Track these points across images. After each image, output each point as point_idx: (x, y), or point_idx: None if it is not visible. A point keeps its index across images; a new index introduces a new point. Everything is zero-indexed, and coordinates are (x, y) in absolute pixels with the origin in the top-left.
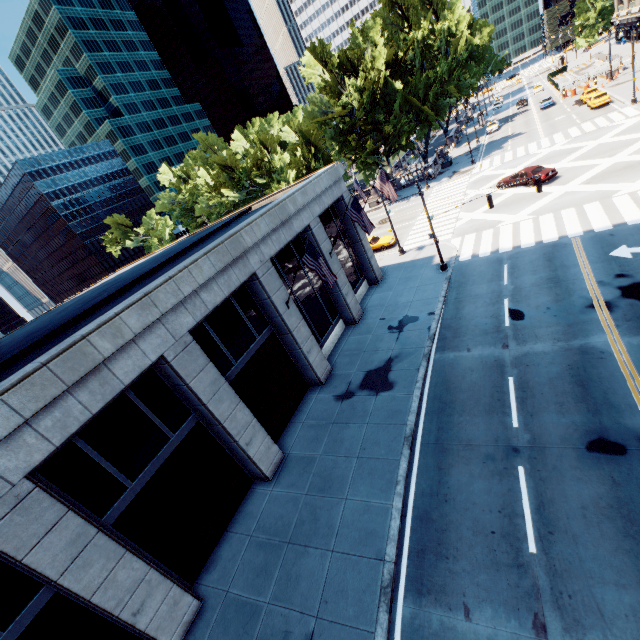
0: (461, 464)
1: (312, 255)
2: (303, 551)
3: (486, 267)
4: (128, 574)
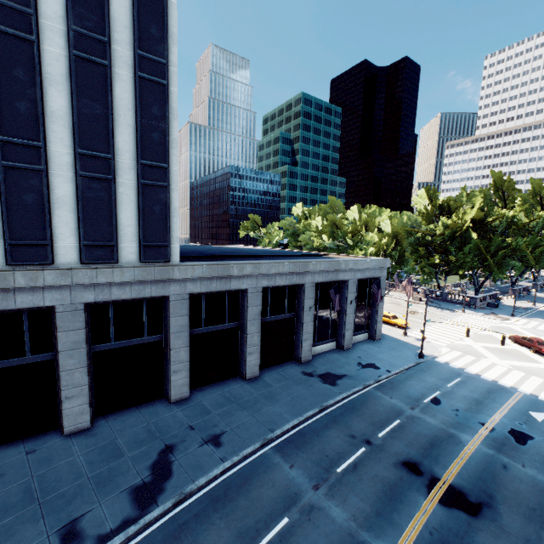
0: (338, 430)
1: (335, 291)
2: (241, 409)
3: (446, 372)
4: (183, 355)
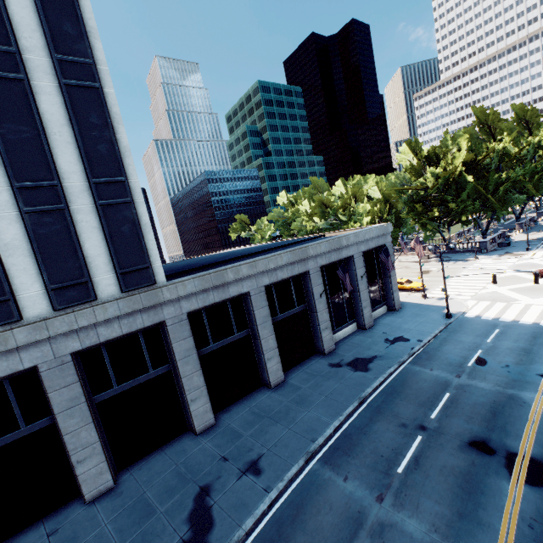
0: (385, 422)
1: (343, 271)
2: (274, 423)
3: (481, 326)
4: (197, 380)
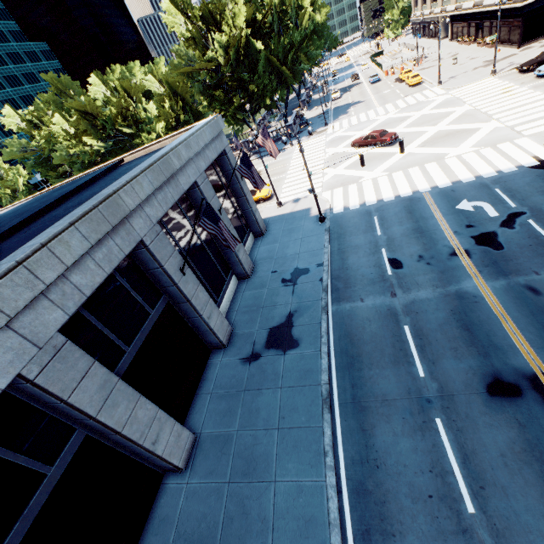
0: (383, 422)
1: (211, 218)
2: None
3: (359, 219)
4: None
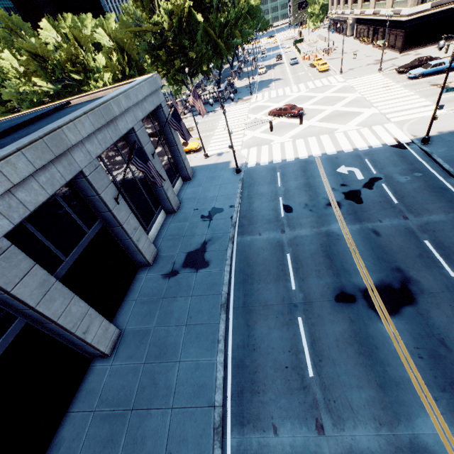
0: (262, 320)
1: (141, 158)
2: (146, 414)
3: (266, 173)
4: None
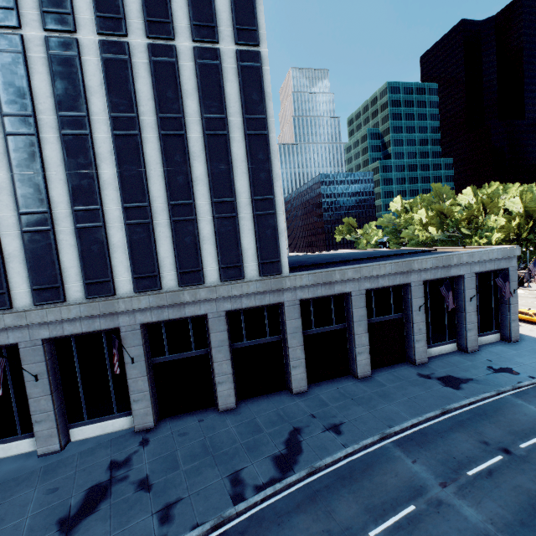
0: (465, 434)
1: (446, 288)
2: (357, 404)
3: None
4: (299, 353)
